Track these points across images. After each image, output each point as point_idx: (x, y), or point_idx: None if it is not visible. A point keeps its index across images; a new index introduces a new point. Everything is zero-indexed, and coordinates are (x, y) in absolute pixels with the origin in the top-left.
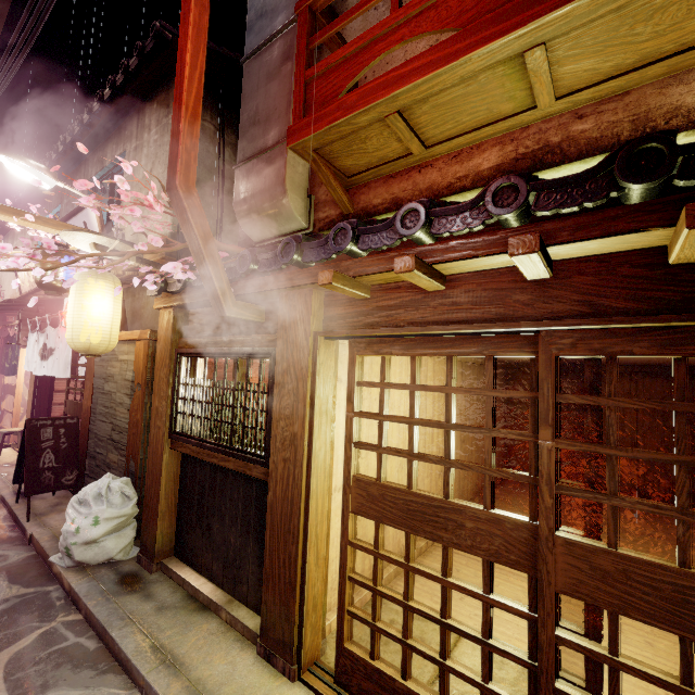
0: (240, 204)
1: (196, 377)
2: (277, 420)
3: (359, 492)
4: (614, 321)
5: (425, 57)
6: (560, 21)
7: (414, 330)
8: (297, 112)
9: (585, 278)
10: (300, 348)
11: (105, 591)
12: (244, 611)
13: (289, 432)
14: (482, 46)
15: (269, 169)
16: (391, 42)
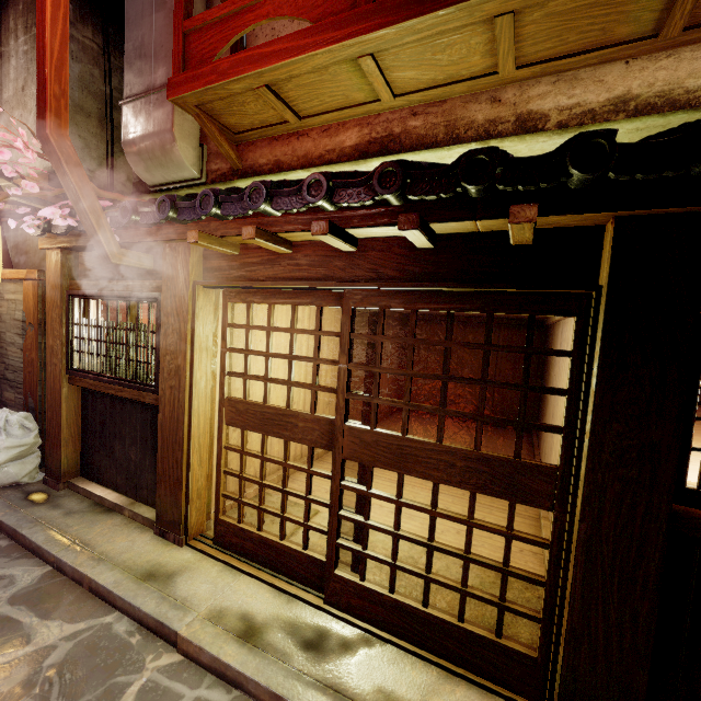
0: (129, 145)
1: (89, 318)
2: (164, 355)
3: (231, 409)
4: (382, 285)
5: (282, 42)
6: (378, 41)
7: (266, 284)
8: (176, 64)
9: (375, 253)
10: (181, 294)
11: (13, 505)
12: (145, 509)
13: (174, 365)
14: (323, 47)
15: (158, 113)
16: (259, 16)
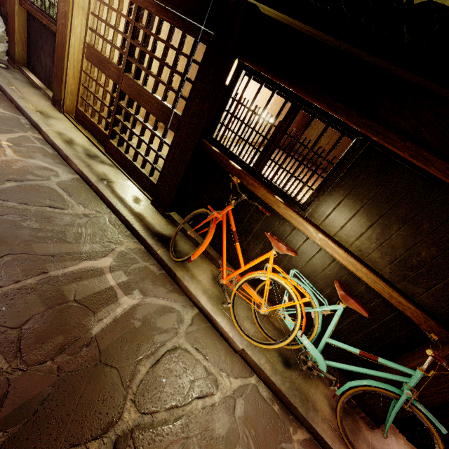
0: None
1: None
2: (60, 2)
3: (88, 50)
4: None
5: None
6: None
7: None
8: None
9: None
10: None
11: None
12: (51, 93)
13: (64, 10)
14: None
15: None
16: None
